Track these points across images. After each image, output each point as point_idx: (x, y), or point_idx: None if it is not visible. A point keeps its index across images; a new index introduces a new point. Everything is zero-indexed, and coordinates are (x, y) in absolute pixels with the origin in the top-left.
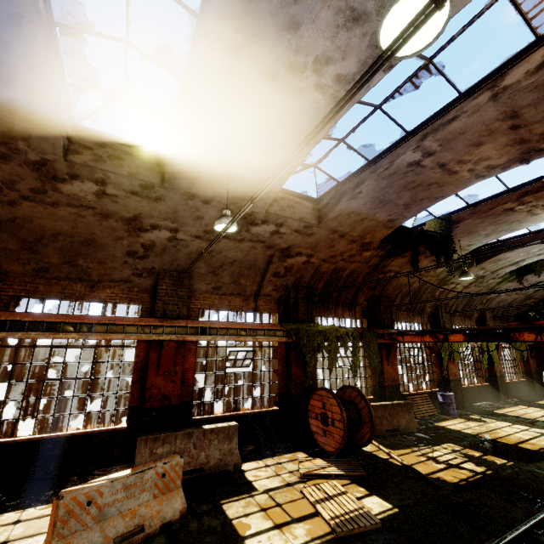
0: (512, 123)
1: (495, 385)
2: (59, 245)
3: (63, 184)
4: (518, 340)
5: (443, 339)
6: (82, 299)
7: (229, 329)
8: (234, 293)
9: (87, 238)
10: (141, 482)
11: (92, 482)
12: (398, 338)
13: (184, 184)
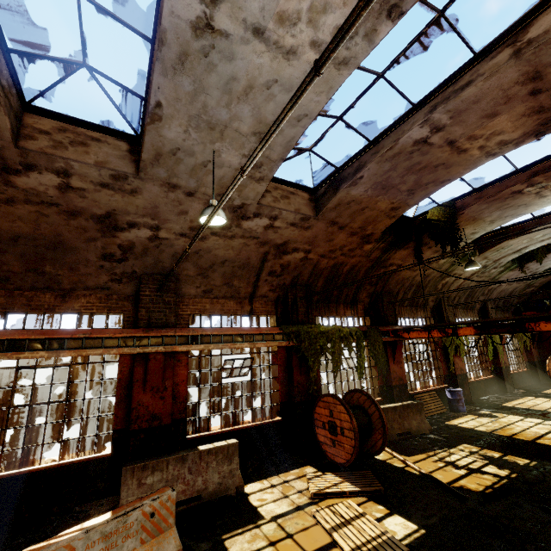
0: (533, 87)
1: (500, 377)
2: (20, 250)
3: (17, 176)
4: (534, 330)
5: (452, 334)
6: (51, 311)
7: (223, 336)
8: (227, 296)
9: (54, 240)
10: (124, 527)
11: (61, 535)
12: (403, 335)
13: (163, 174)
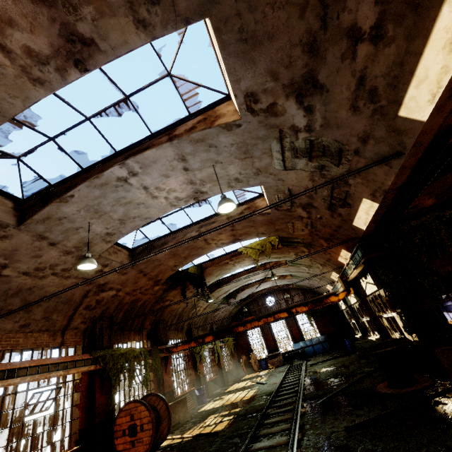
0: (232, 228)
1: (222, 375)
2: None
3: None
4: (237, 332)
5: (202, 342)
6: None
7: (40, 366)
8: (42, 329)
9: None
10: None
11: None
12: (173, 350)
13: (41, 229)
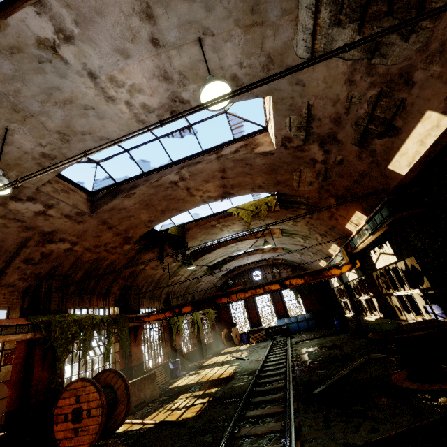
0: (223, 175)
1: (200, 347)
2: None
3: None
4: (220, 303)
5: (178, 312)
6: None
7: None
8: None
9: None
10: None
11: None
12: (145, 319)
13: None
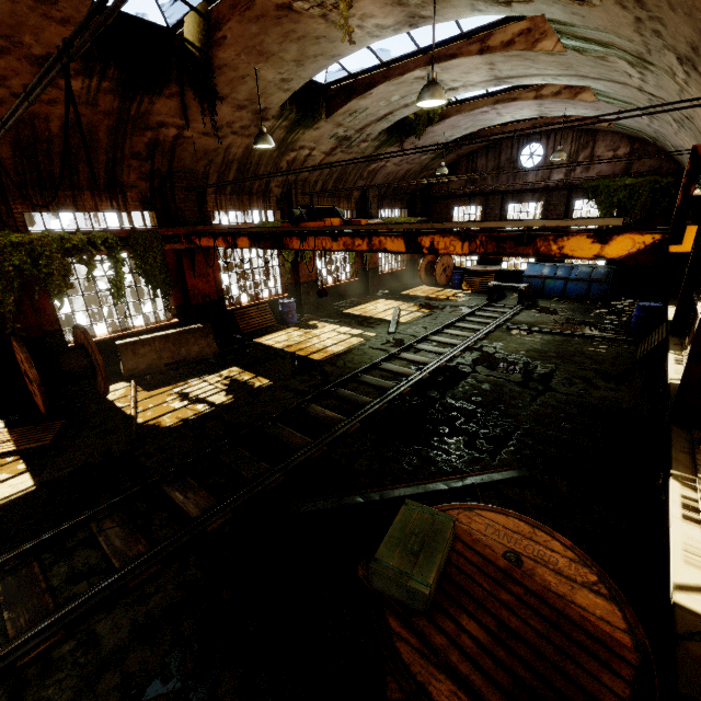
0: None
1: (366, 279)
2: None
3: None
4: (289, 248)
5: (231, 245)
6: None
7: None
8: None
9: None
10: None
11: None
12: (196, 242)
13: None
